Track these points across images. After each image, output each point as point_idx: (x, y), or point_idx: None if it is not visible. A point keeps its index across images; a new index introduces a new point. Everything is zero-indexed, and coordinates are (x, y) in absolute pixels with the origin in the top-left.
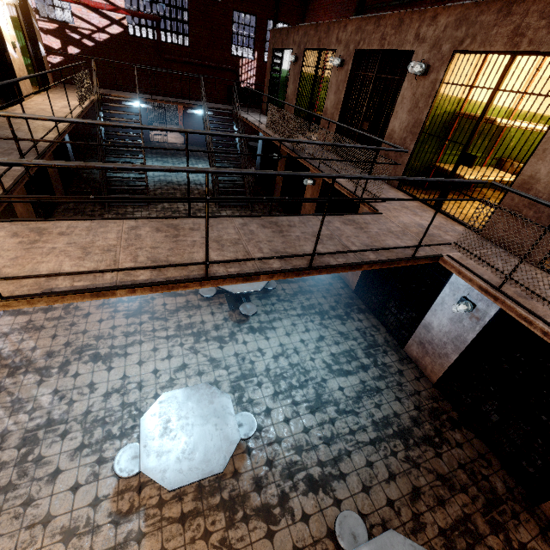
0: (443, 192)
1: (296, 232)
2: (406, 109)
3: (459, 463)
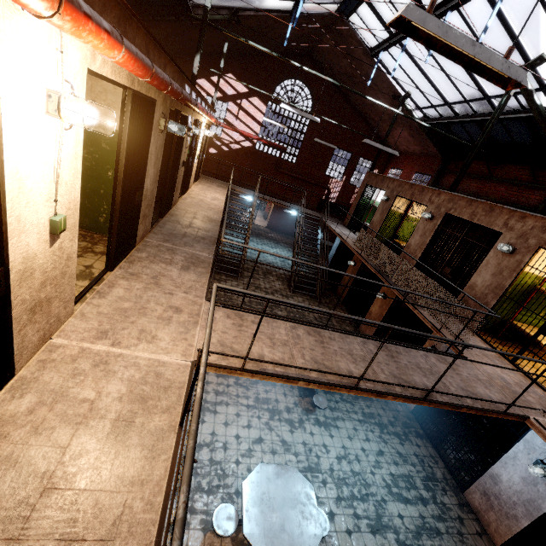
0: (522, 352)
1: (403, 360)
2: (489, 272)
3: None
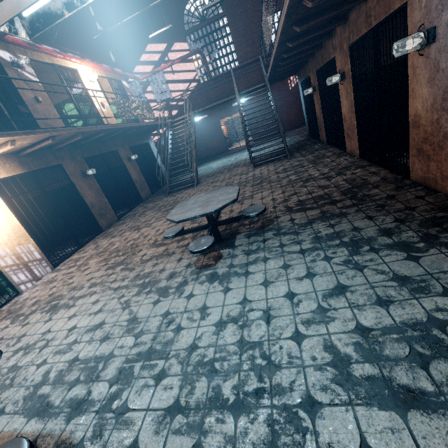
0: None
1: None
2: None
3: None
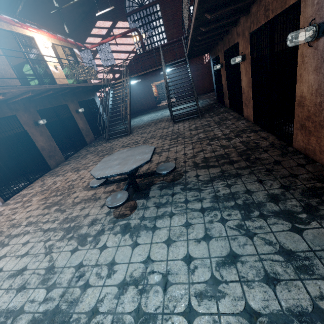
0: None
1: None
2: None
3: None
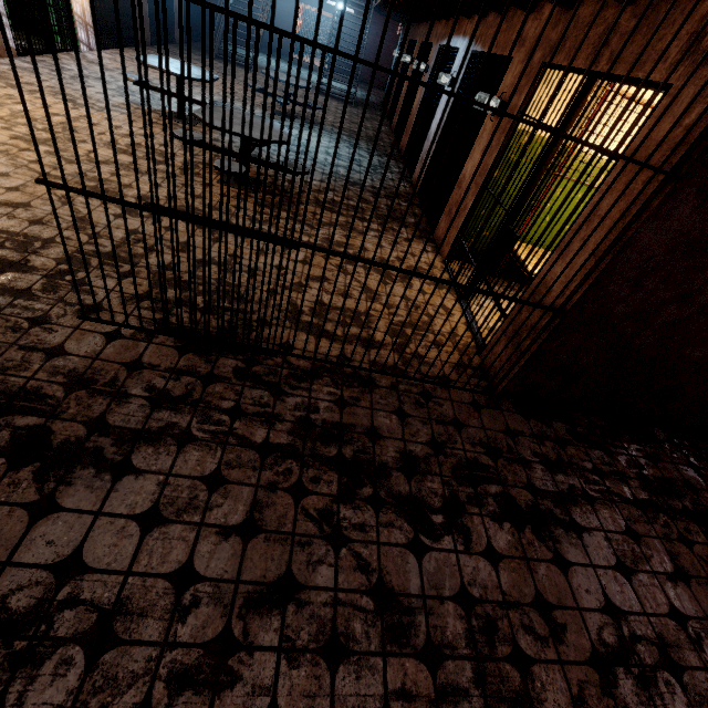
0: None
1: None
2: None
3: (387, 205)
